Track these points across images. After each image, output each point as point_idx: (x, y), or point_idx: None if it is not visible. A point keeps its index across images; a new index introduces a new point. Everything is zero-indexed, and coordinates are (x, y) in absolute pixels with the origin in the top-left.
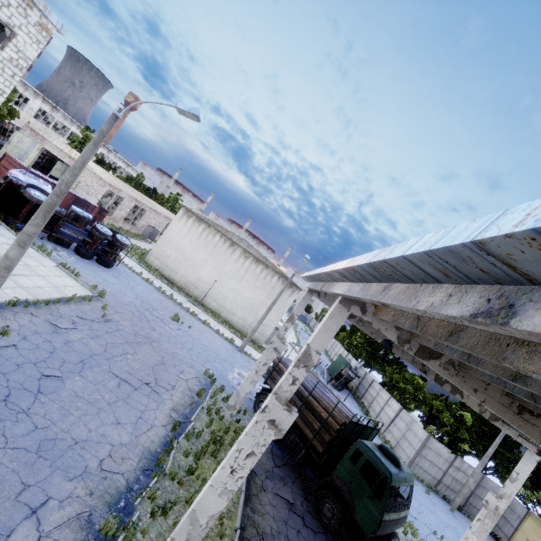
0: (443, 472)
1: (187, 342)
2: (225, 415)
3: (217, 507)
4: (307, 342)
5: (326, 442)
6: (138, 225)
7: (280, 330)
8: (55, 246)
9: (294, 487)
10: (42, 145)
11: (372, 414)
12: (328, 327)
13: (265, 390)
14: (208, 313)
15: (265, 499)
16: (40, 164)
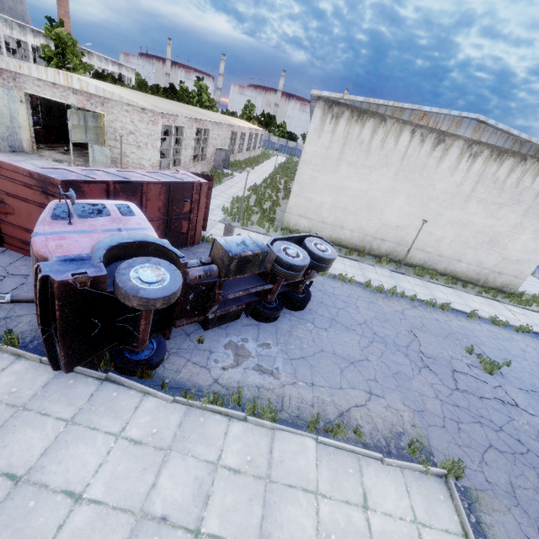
0: None
1: None
2: None
3: None
4: None
5: None
6: (206, 157)
7: None
8: (225, 337)
9: None
10: (21, 90)
11: None
12: None
13: None
14: (422, 276)
15: None
16: (39, 125)
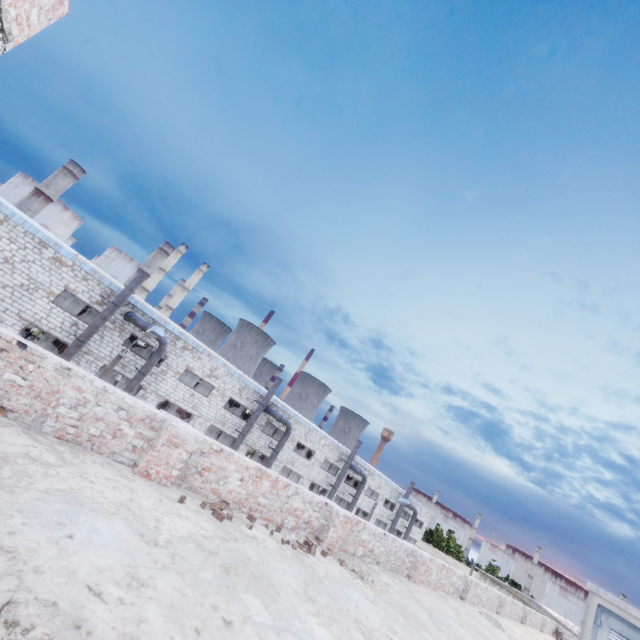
0: None
1: None
2: None
3: None
4: None
5: None
6: None
7: None
8: None
9: None
10: None
11: None
12: None
13: None
14: None
15: None
16: None
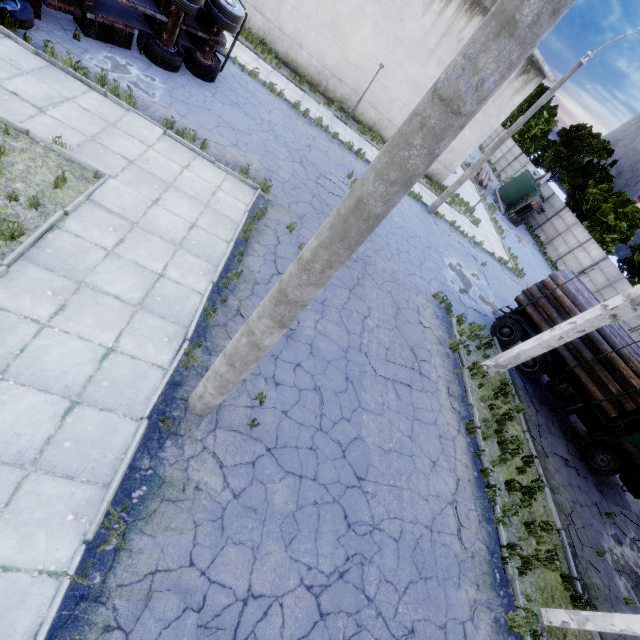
0: (632, 330)
1: (388, 236)
2: (488, 372)
3: None
4: None
5: (626, 410)
6: None
7: None
8: (108, 52)
9: (555, 430)
10: None
11: (551, 254)
12: None
13: (512, 312)
14: (365, 135)
15: (551, 467)
16: None
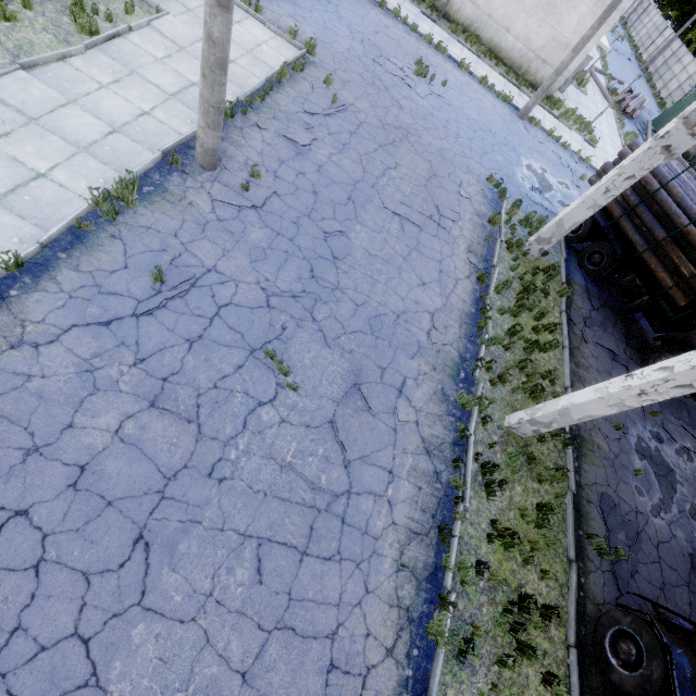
0: None
1: (449, 122)
2: (530, 250)
3: (600, 412)
4: None
5: None
6: None
7: None
8: None
9: (615, 332)
10: None
11: None
12: None
13: None
14: (458, 36)
15: (587, 351)
16: None
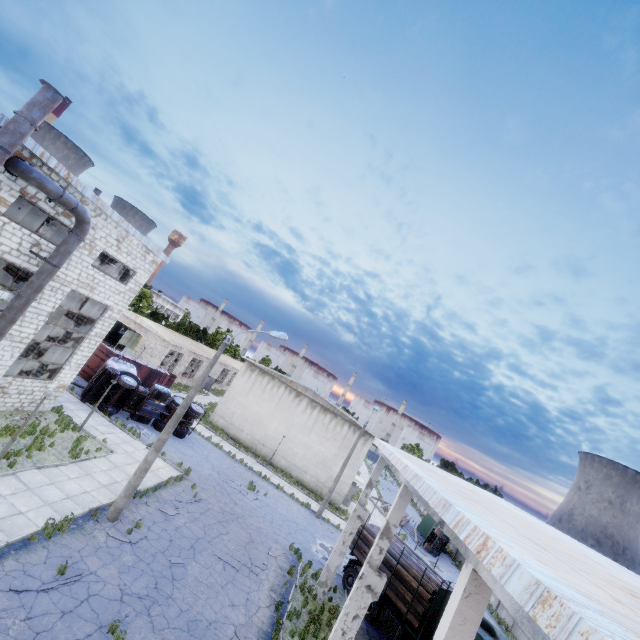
0: None
1: (267, 514)
2: (317, 593)
3: None
4: (386, 518)
5: (420, 614)
6: (194, 377)
7: (361, 497)
8: (138, 424)
9: None
10: None
11: None
12: (399, 505)
13: (352, 562)
14: (278, 473)
15: None
16: None
